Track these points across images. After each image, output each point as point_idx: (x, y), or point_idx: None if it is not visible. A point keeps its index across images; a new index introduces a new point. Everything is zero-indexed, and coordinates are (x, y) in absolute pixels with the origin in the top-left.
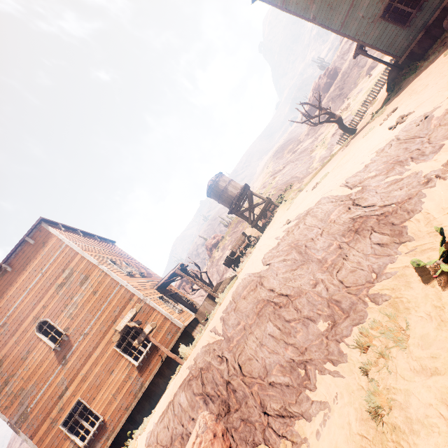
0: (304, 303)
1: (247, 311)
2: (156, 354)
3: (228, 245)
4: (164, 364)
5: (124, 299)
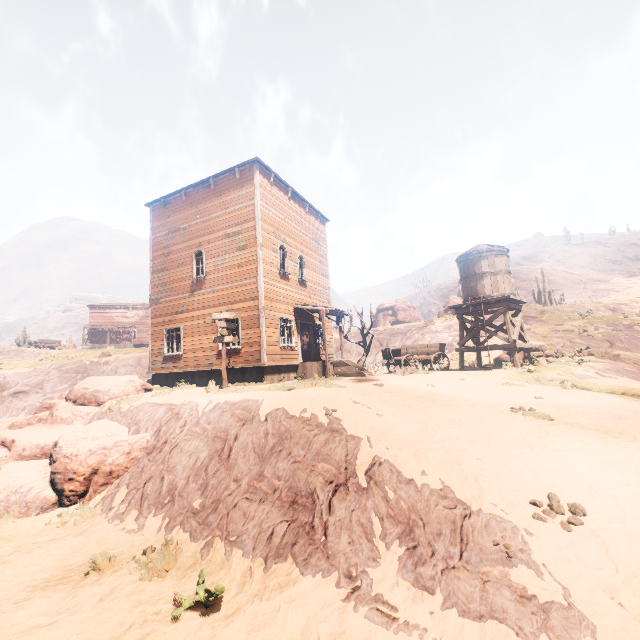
0: (220, 476)
1: (218, 425)
2: (234, 358)
3: (457, 329)
4: (233, 370)
5: (250, 294)
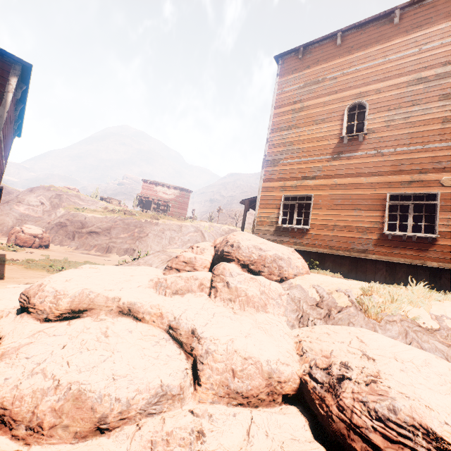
0: None
1: None
2: (416, 249)
3: None
4: (408, 266)
5: None
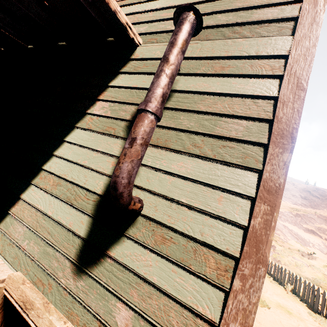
0: None
1: None
2: None
3: None
4: None
5: None
